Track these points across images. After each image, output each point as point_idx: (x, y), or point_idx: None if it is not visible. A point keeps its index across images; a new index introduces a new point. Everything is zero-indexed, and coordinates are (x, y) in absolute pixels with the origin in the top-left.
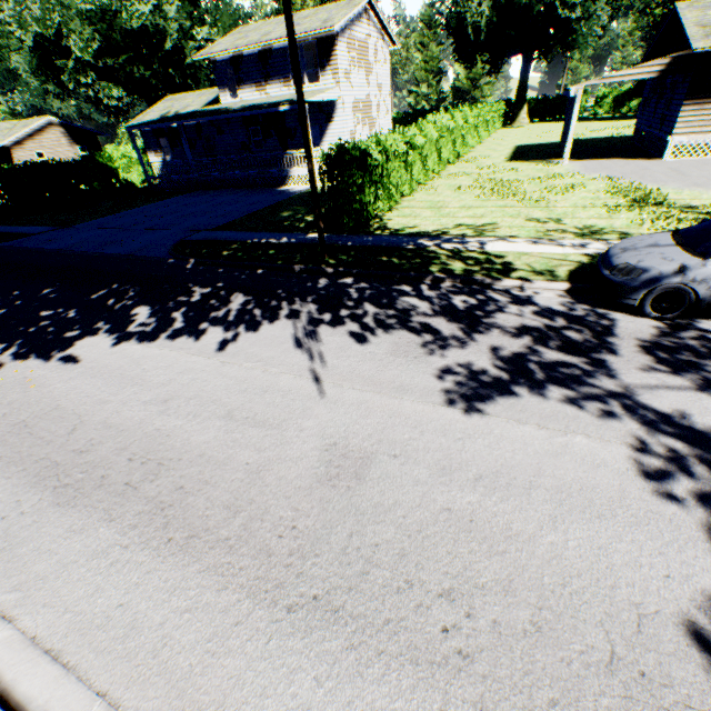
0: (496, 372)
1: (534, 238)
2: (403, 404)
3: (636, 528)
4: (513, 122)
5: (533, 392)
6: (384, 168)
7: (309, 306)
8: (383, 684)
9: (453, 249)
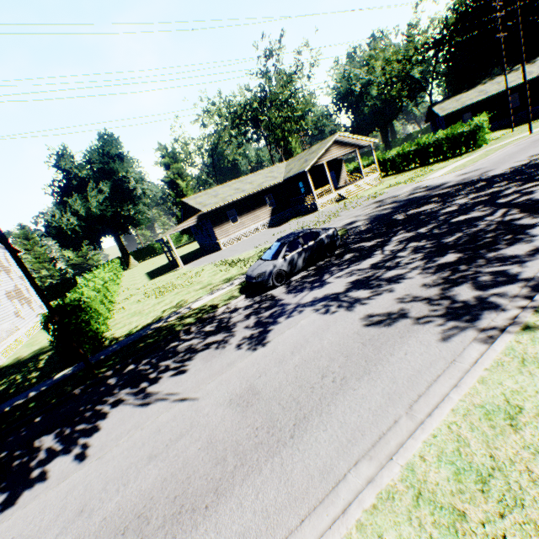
0: (257, 331)
1: (210, 292)
2: (239, 365)
3: (336, 323)
4: (129, 266)
5: (276, 324)
6: (92, 306)
7: (122, 392)
8: (338, 406)
9: (177, 317)
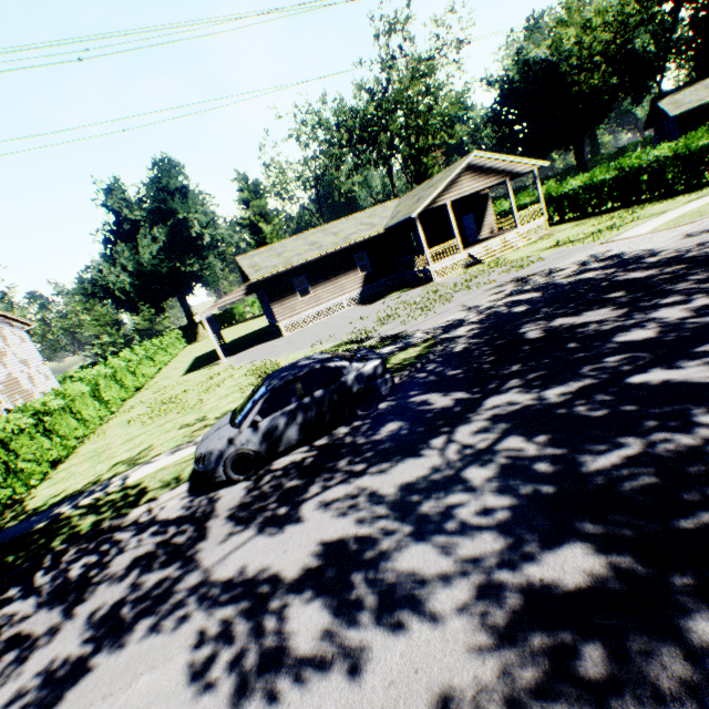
0: (82, 650)
1: (177, 446)
2: None
3: None
4: (198, 338)
5: (116, 648)
6: (1, 452)
7: None
8: None
9: (93, 500)
